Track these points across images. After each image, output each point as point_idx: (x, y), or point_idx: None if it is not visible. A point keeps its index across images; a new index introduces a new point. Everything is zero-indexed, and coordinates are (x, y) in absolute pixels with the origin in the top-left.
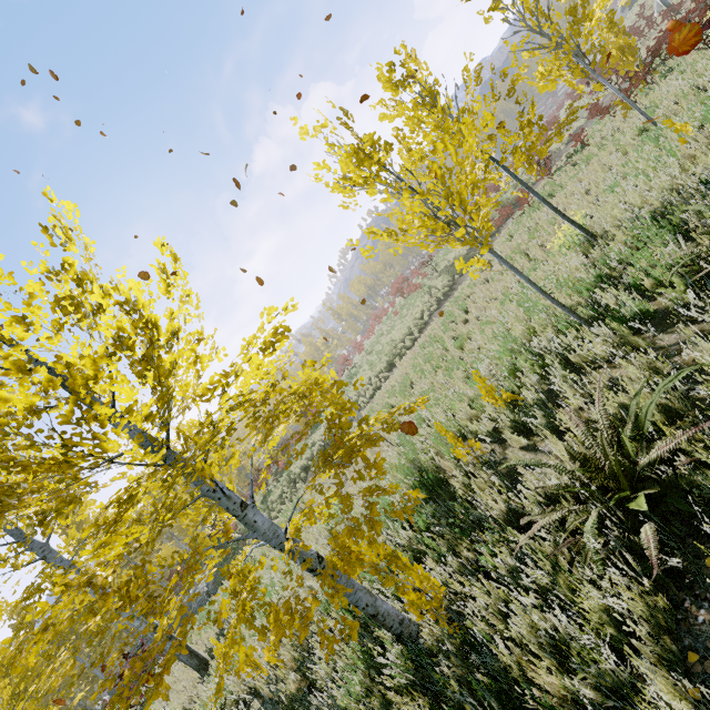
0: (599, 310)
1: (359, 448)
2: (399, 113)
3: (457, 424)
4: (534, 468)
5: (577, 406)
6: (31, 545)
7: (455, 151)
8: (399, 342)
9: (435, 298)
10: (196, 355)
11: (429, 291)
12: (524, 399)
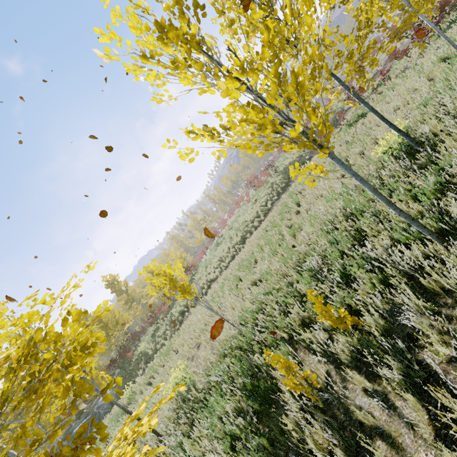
0: (451, 223)
1: None
2: None
3: (290, 325)
4: (390, 443)
5: (444, 356)
6: None
7: (290, 5)
8: (250, 222)
9: (276, 191)
10: None
11: (272, 186)
12: (364, 322)
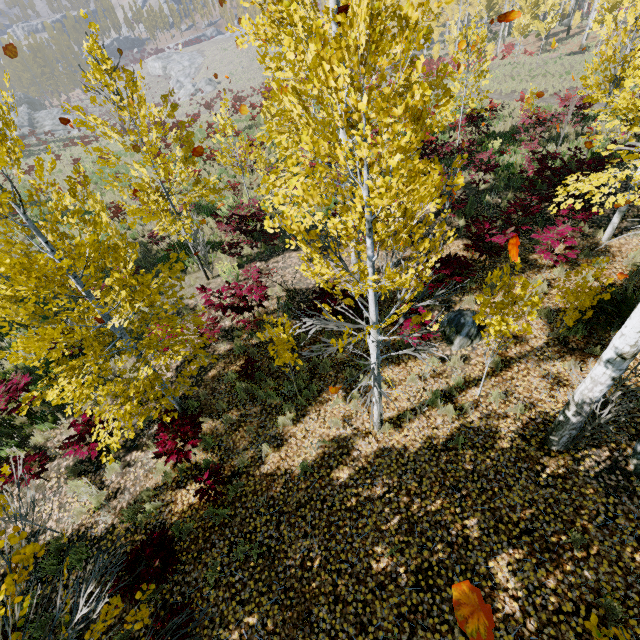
0: None
1: None
2: None
3: None
4: None
5: None
6: None
7: None
8: None
9: None
10: None
11: None
12: None
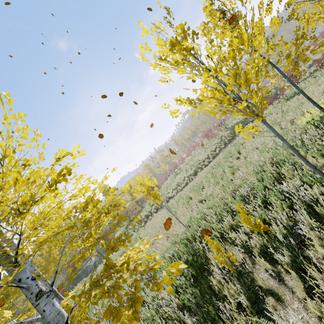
0: None
1: (119, 286)
2: (207, 9)
3: (222, 228)
4: (276, 298)
5: (321, 255)
6: (4, 239)
7: (247, 37)
8: (202, 161)
9: (223, 142)
10: (16, 178)
11: (221, 137)
12: (272, 230)
